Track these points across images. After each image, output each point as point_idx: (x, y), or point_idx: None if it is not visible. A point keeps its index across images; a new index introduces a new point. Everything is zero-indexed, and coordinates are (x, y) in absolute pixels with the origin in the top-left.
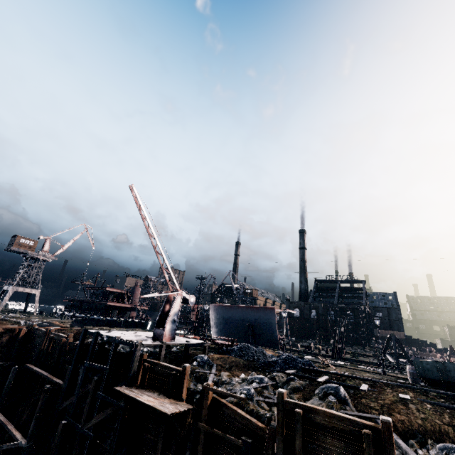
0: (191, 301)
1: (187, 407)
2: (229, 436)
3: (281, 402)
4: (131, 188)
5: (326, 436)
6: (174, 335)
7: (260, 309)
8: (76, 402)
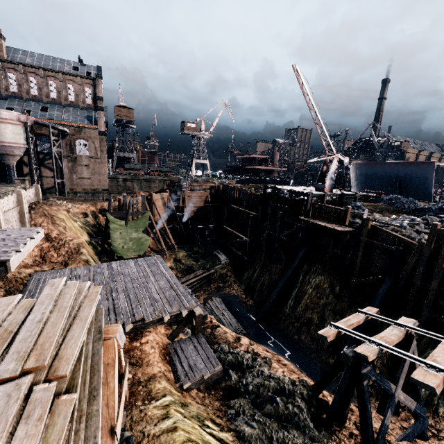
0: (345, 162)
1: (351, 229)
2: (384, 245)
3: (434, 229)
4: (293, 68)
5: None
6: (332, 188)
7: (414, 164)
8: (270, 224)
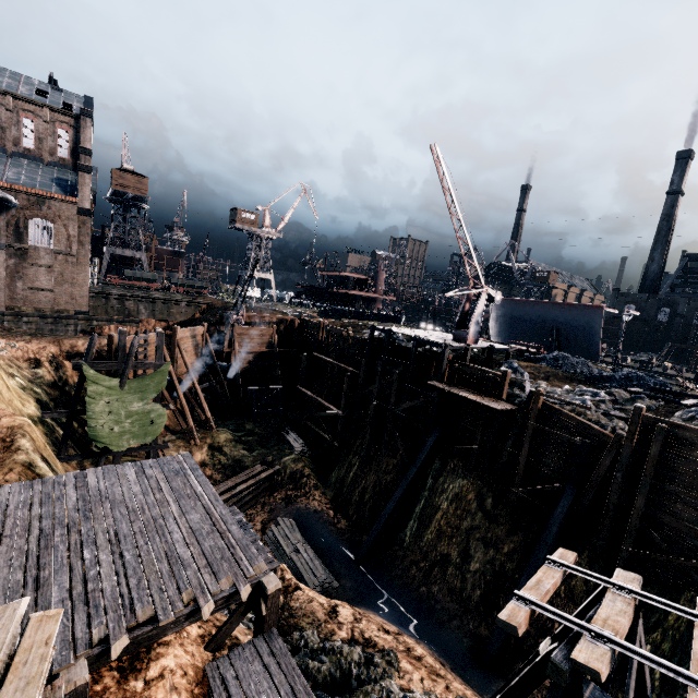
0: (497, 299)
1: (511, 406)
2: (564, 435)
3: (638, 415)
4: (432, 149)
5: (693, 450)
6: (477, 338)
7: (576, 308)
8: (380, 390)
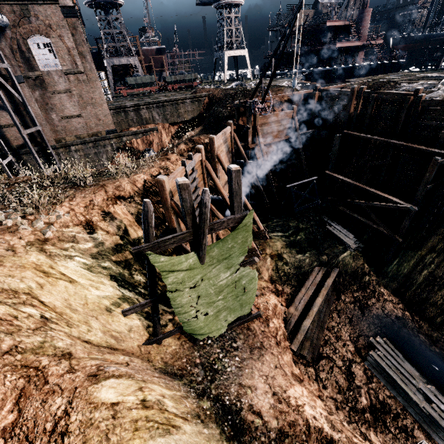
0: None
1: None
2: None
3: None
4: None
5: None
6: None
7: None
8: None
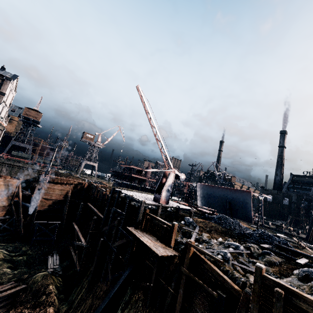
0: (182, 177)
1: (173, 253)
2: (205, 285)
3: (259, 275)
4: (137, 88)
5: None
6: (168, 200)
7: (238, 191)
8: (108, 230)
